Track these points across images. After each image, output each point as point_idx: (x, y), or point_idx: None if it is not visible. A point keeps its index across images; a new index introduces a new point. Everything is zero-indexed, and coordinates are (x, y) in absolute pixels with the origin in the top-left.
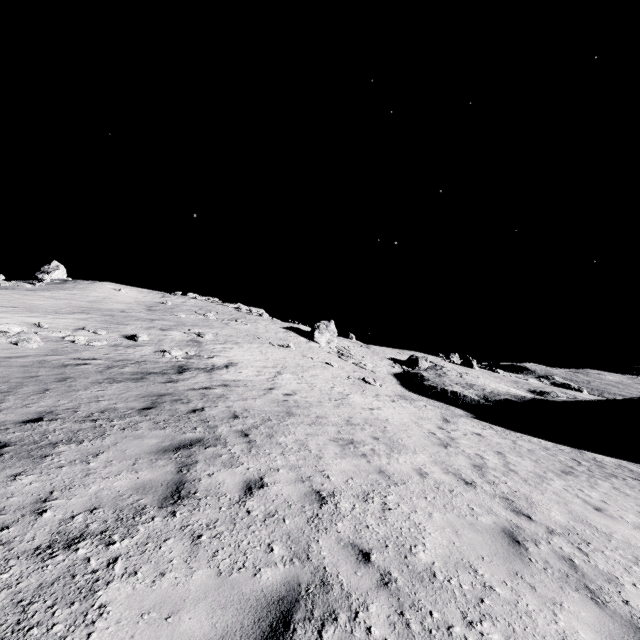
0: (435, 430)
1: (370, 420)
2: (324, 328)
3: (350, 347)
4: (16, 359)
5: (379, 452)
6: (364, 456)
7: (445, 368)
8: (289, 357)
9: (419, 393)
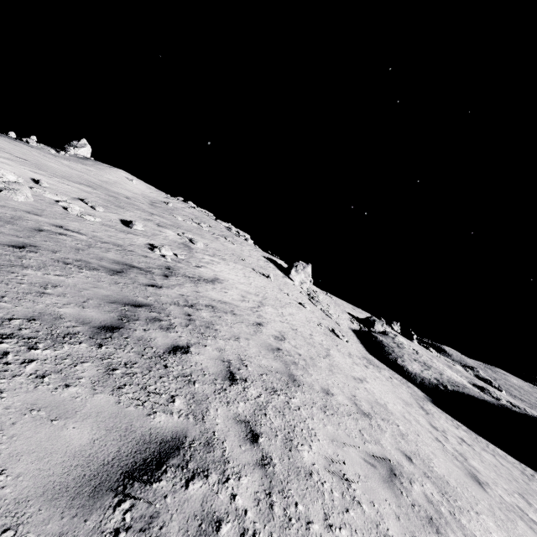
0: (434, 432)
1: (374, 405)
2: (301, 268)
3: (318, 292)
4: None
5: (440, 508)
6: (434, 527)
7: (397, 337)
8: (268, 287)
9: (378, 358)
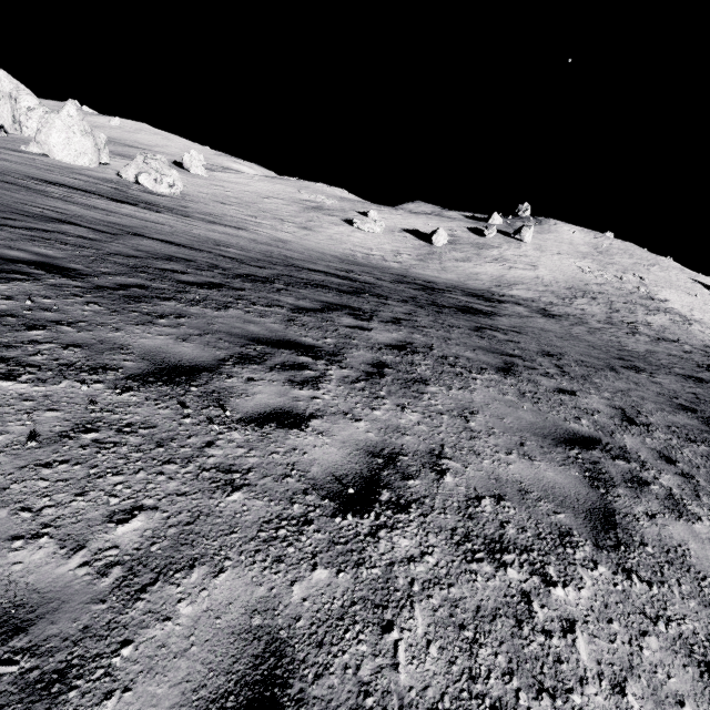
0: None
1: None
2: None
3: None
4: (605, 285)
5: None
6: None
7: None
8: (695, 303)
9: None
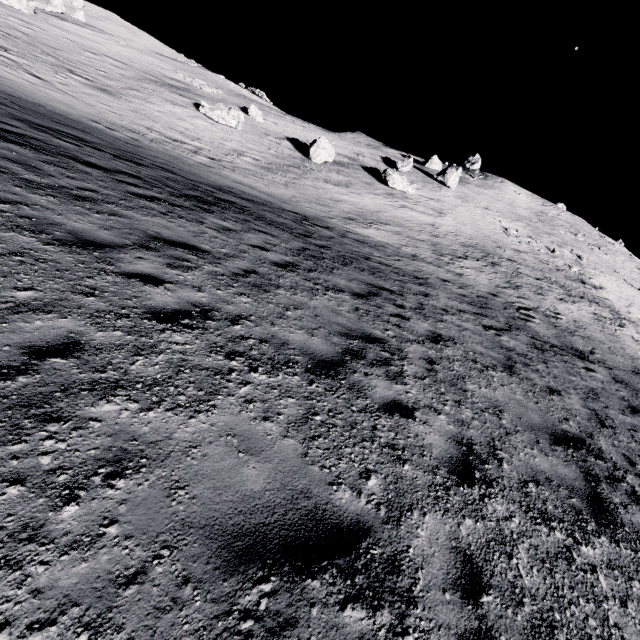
0: None
1: None
2: None
3: None
4: (528, 253)
5: None
6: None
7: None
8: (637, 297)
9: None
